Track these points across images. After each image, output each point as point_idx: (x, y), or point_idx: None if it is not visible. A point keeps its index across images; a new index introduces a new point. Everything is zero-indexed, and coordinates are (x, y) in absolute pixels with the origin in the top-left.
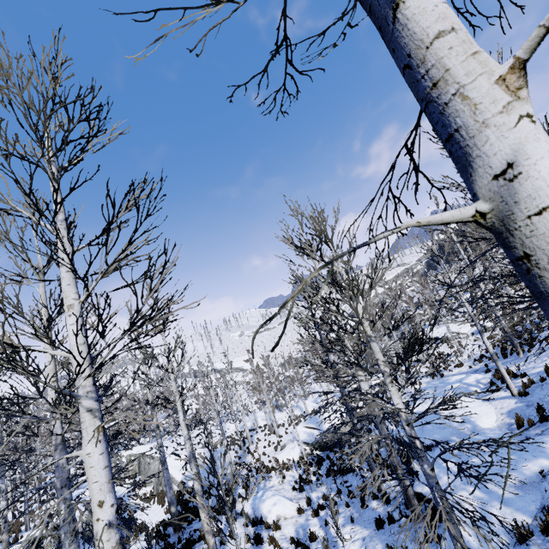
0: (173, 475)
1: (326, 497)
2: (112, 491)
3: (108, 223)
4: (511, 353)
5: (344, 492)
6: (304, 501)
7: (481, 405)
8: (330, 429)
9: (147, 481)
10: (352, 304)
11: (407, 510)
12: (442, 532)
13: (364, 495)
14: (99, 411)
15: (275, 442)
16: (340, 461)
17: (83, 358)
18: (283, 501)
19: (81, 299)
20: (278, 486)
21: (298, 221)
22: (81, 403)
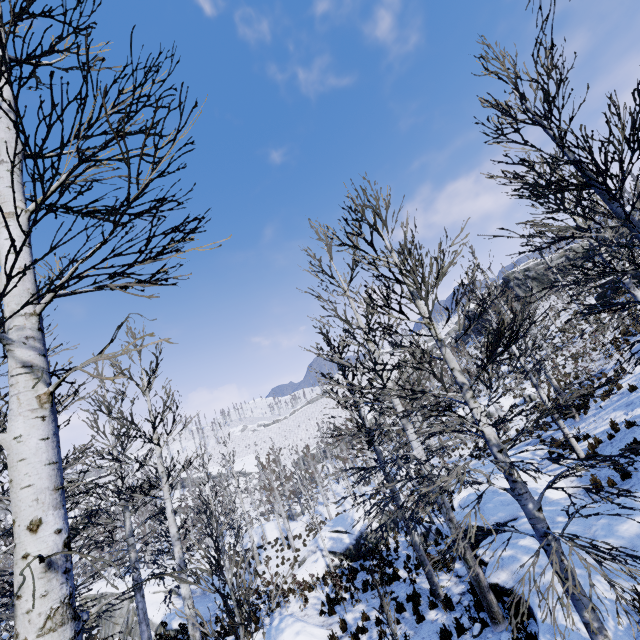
0: (150, 616)
1: (367, 615)
2: (60, 507)
3: (86, 82)
4: (565, 419)
5: (390, 607)
6: (336, 626)
7: (545, 476)
8: (362, 531)
9: (109, 633)
10: (415, 302)
11: (479, 614)
12: (533, 630)
13: (418, 605)
14: (47, 373)
15: (291, 558)
16: (379, 568)
17: (23, 232)
18: (309, 628)
19: (30, 207)
20: (299, 613)
21: (327, 248)
22: (13, 352)
